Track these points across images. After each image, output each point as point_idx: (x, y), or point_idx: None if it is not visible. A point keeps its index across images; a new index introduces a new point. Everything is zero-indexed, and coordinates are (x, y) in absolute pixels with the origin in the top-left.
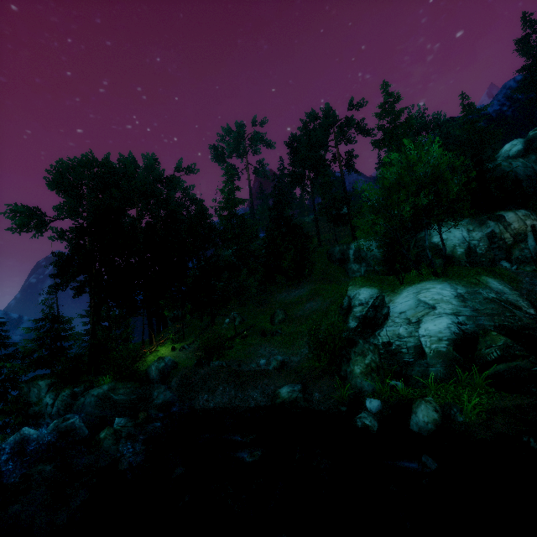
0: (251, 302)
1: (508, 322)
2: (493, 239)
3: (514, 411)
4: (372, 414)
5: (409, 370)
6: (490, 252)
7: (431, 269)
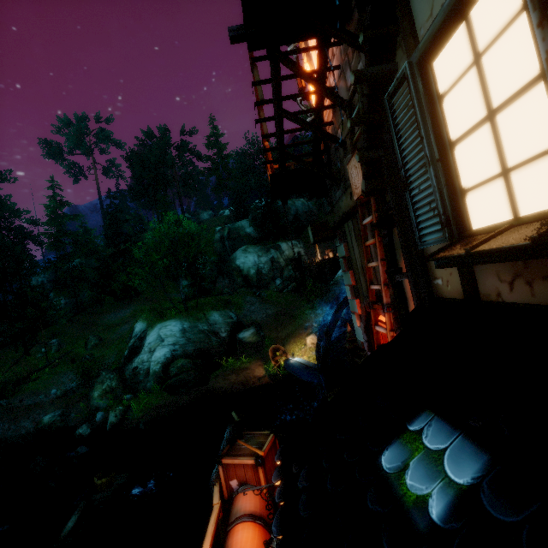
0: (78, 325)
1: (204, 346)
2: (274, 263)
3: (160, 407)
4: (96, 422)
5: (139, 386)
6: (271, 272)
7: (184, 307)
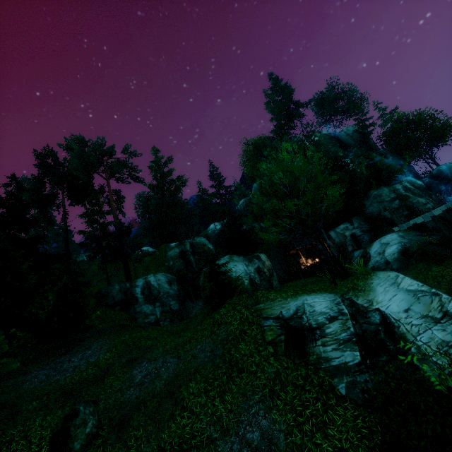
0: None
1: None
2: (260, 272)
3: None
4: None
5: None
6: (262, 282)
7: (342, 268)
